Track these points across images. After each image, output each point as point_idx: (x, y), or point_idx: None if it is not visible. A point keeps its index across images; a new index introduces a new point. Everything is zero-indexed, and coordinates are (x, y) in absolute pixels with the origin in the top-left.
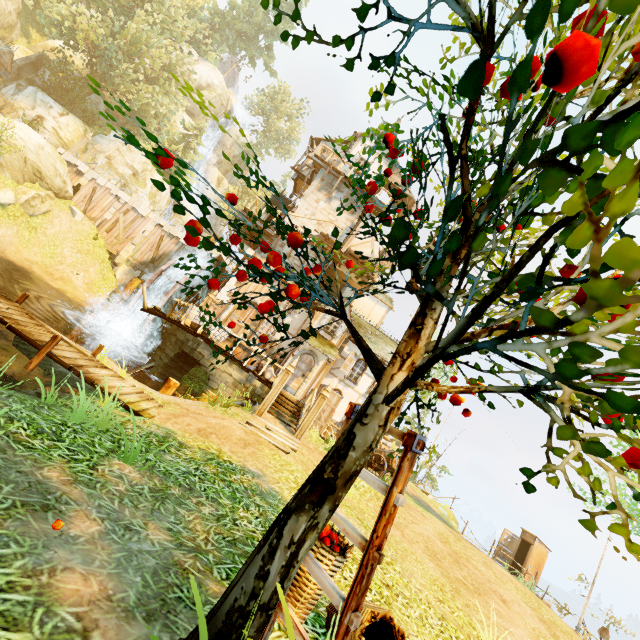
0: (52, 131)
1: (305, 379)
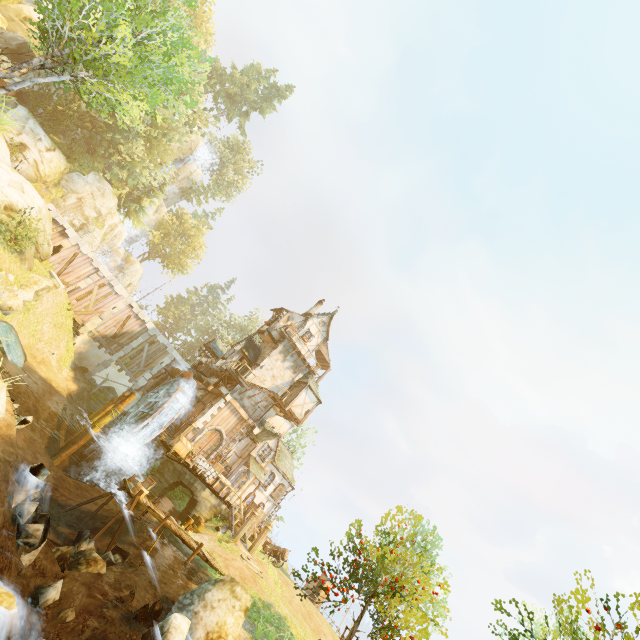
0: (32, 163)
1: (240, 490)
